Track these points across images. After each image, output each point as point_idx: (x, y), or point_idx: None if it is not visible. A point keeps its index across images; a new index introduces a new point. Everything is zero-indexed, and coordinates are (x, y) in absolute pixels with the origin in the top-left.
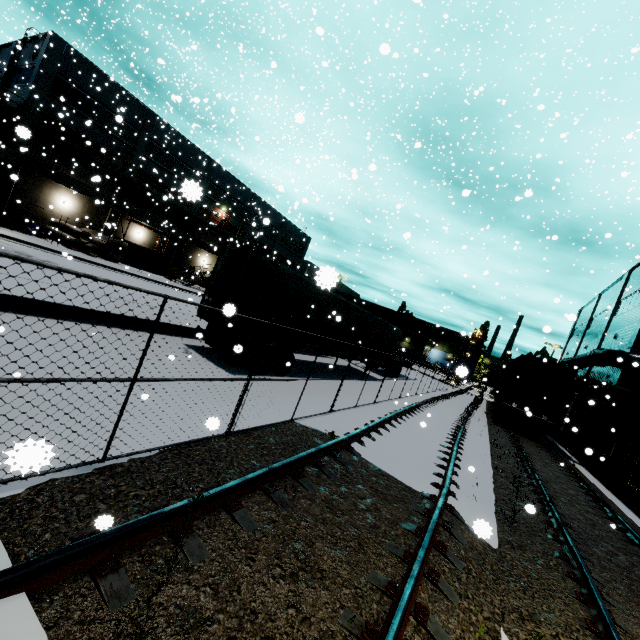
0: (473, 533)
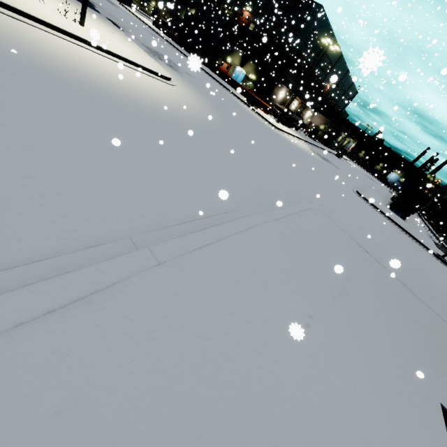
0: None
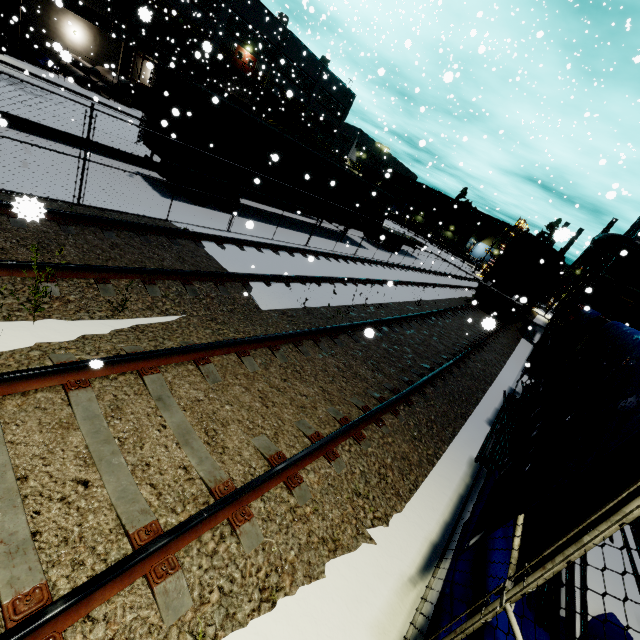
0: (250, 298)
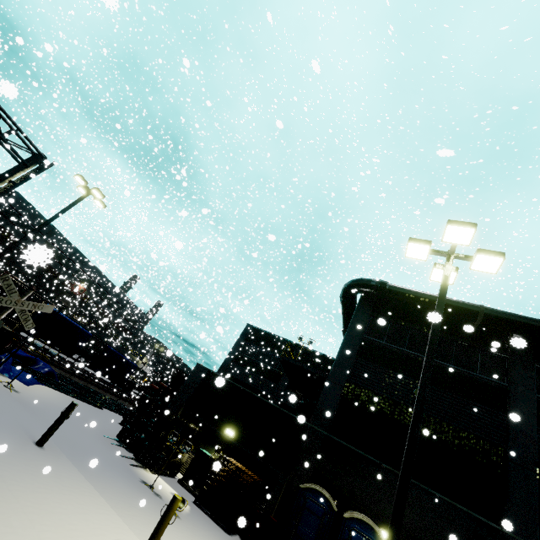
0: None
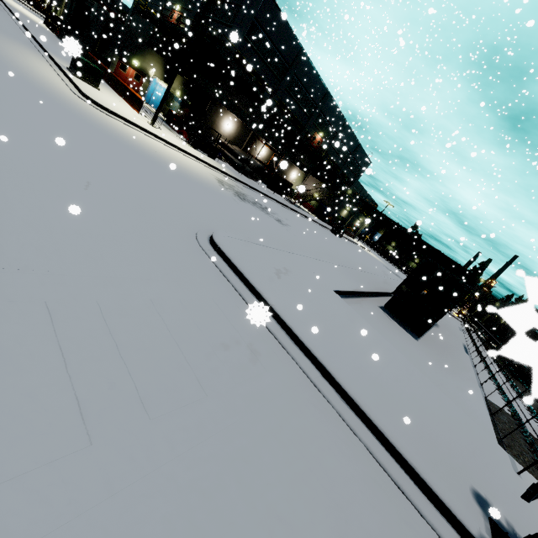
0: None
